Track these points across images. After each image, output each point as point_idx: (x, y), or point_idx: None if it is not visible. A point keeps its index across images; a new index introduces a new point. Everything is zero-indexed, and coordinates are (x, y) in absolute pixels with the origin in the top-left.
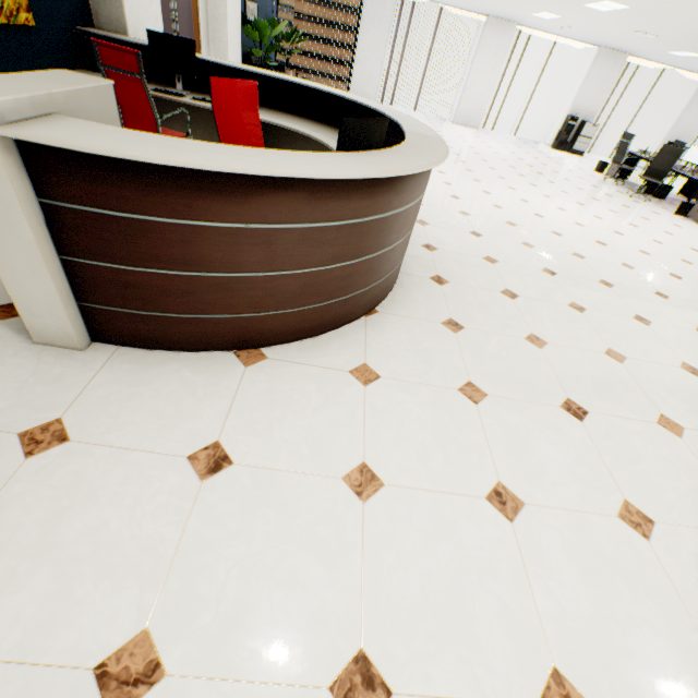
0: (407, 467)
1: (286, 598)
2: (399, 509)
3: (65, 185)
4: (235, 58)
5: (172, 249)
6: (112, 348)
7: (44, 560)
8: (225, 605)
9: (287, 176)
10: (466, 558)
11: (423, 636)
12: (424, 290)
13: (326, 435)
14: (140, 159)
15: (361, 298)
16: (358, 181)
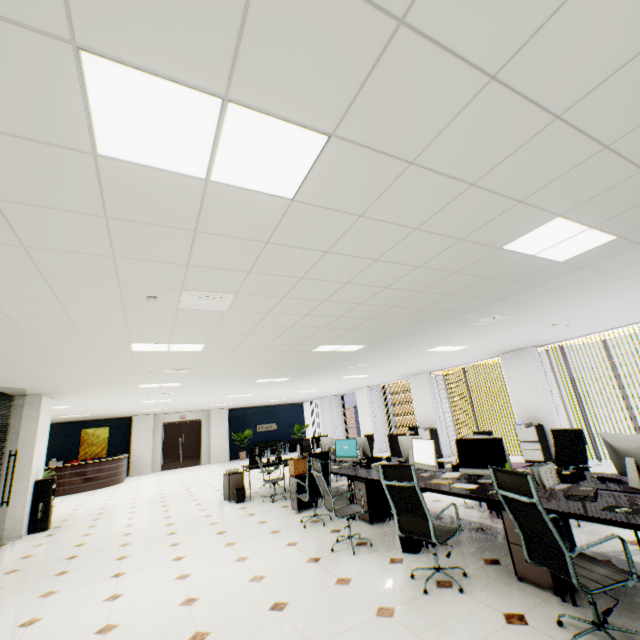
0: None
1: None
2: None
3: None
4: (220, 447)
5: None
6: None
7: None
8: None
9: None
10: None
11: None
12: None
13: None
14: None
15: None
16: None
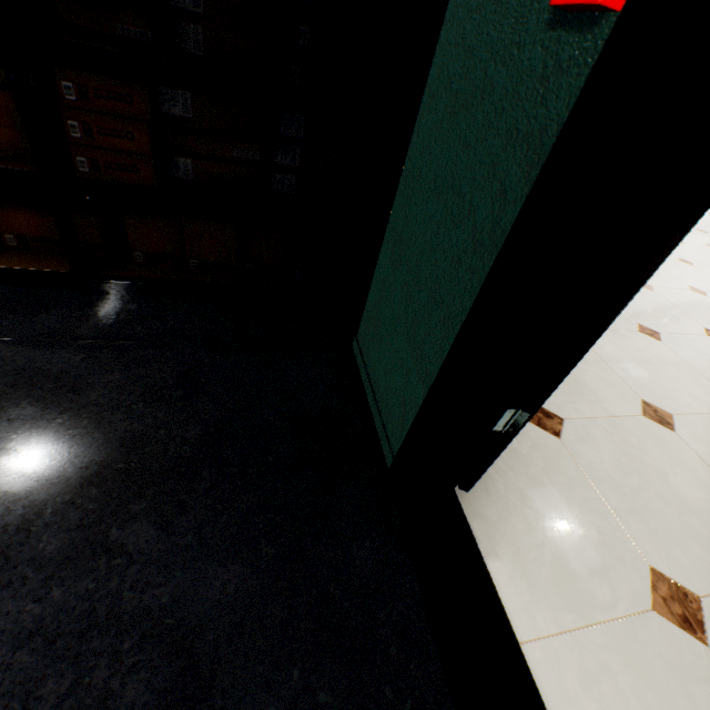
0: None
1: None
2: None
3: None
4: None
5: None
6: None
7: None
8: None
9: None
10: None
11: None
12: None
13: None
14: None
15: None
16: None
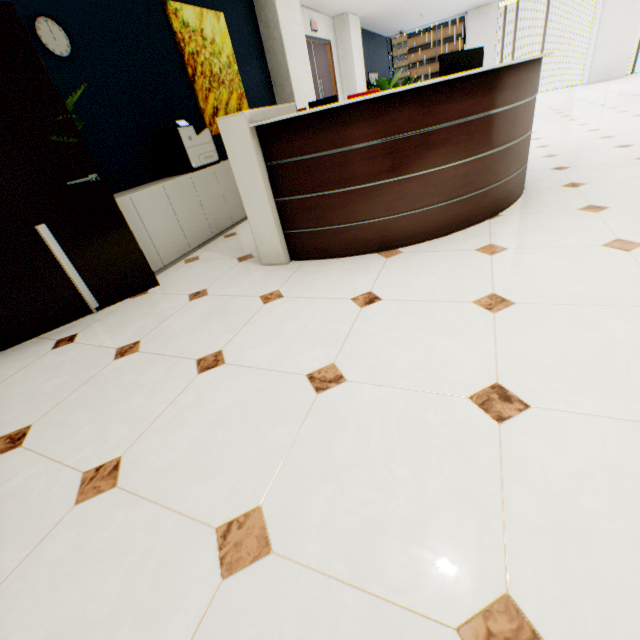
0: (539, 293)
1: (427, 356)
2: (532, 316)
3: (277, 150)
4: None
5: (332, 173)
6: (301, 262)
7: (276, 337)
8: (382, 357)
9: (399, 90)
10: (616, 342)
11: (563, 381)
12: (554, 194)
13: (455, 283)
14: (313, 111)
15: (480, 199)
16: (457, 85)
